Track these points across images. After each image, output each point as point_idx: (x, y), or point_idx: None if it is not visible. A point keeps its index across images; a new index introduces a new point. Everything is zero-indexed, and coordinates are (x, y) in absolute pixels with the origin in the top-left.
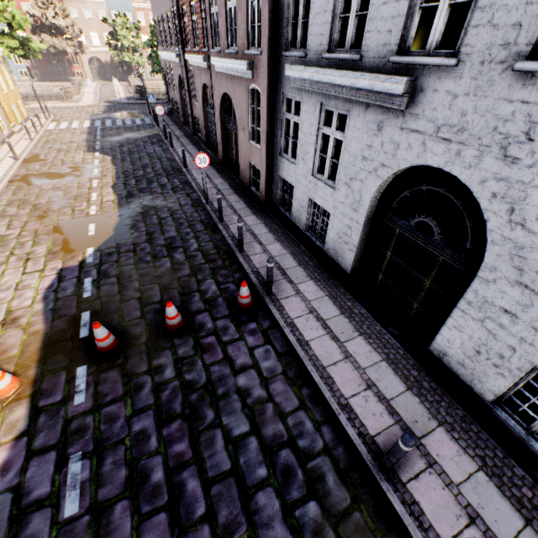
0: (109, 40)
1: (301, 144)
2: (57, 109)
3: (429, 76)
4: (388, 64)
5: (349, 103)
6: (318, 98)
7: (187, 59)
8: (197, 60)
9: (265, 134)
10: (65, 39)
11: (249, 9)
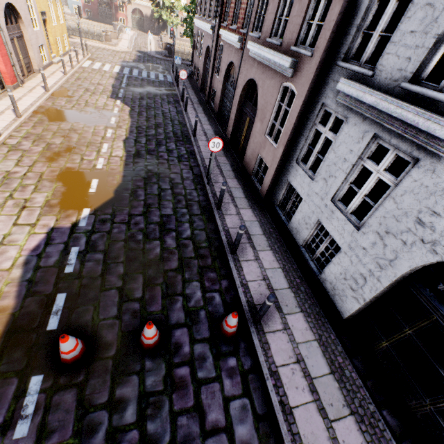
0: None
1: (328, 163)
2: (95, 49)
3: None
4: None
5: (421, 151)
6: (372, 127)
7: (221, 34)
8: (231, 38)
9: (286, 137)
10: None
11: (311, 3)
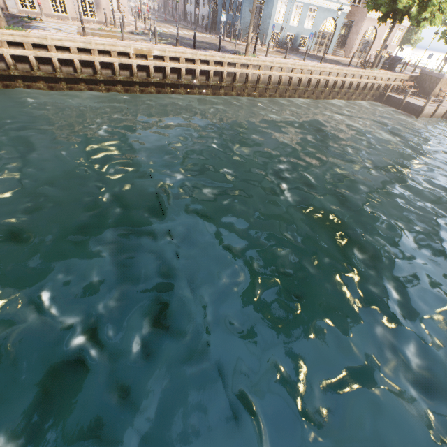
0: None
1: (189, 0)
2: None
3: None
4: None
5: None
6: None
7: None
8: None
9: (184, 0)
10: None
11: None
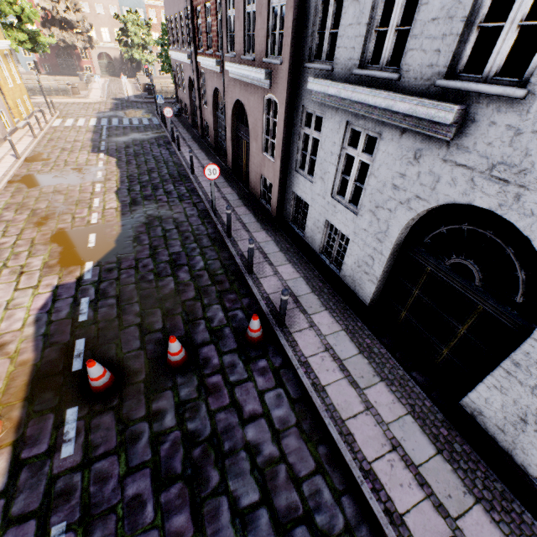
0: (120, 36)
1: (320, 162)
2: (63, 105)
3: (485, 105)
4: (433, 87)
5: (380, 125)
6: (343, 116)
7: (199, 61)
8: (209, 63)
9: (280, 148)
10: (76, 33)
11: (270, 15)
